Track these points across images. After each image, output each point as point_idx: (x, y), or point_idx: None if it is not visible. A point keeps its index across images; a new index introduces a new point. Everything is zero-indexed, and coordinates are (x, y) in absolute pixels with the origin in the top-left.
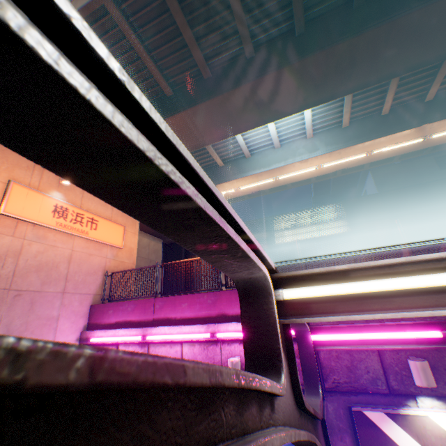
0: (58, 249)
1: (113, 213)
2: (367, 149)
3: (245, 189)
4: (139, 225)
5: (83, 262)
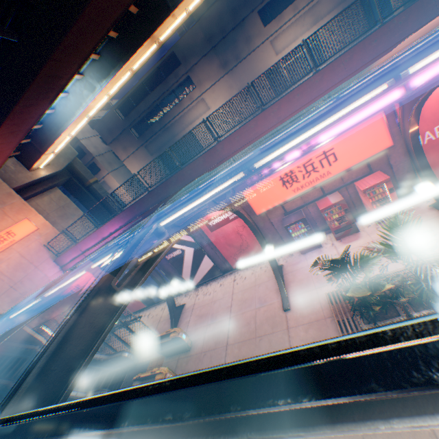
0: (13, 258)
1: (13, 218)
2: (128, 70)
3: (76, 131)
4: (33, 208)
5: (30, 251)
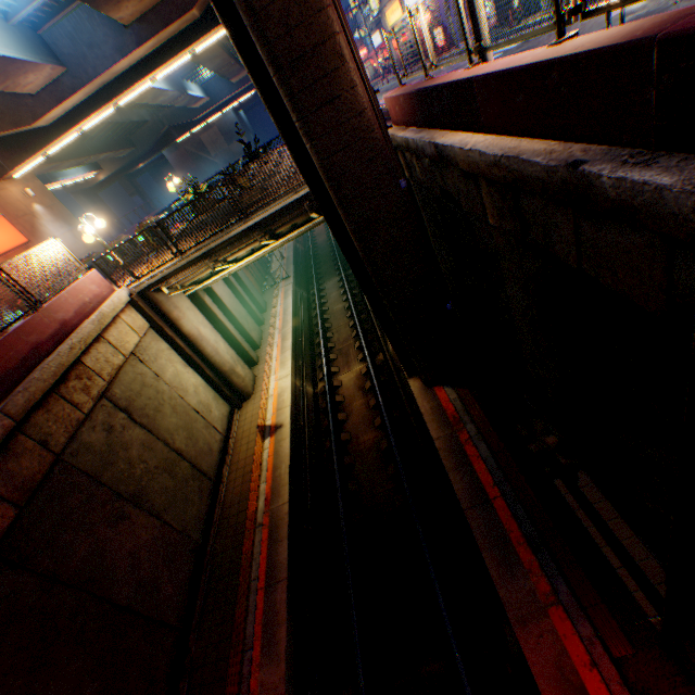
0: None
1: None
2: None
3: None
4: None
5: None
